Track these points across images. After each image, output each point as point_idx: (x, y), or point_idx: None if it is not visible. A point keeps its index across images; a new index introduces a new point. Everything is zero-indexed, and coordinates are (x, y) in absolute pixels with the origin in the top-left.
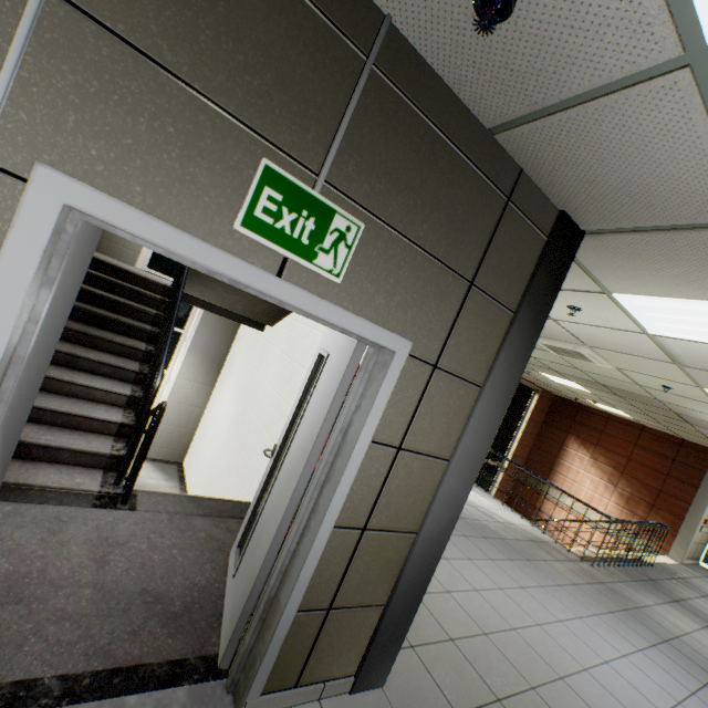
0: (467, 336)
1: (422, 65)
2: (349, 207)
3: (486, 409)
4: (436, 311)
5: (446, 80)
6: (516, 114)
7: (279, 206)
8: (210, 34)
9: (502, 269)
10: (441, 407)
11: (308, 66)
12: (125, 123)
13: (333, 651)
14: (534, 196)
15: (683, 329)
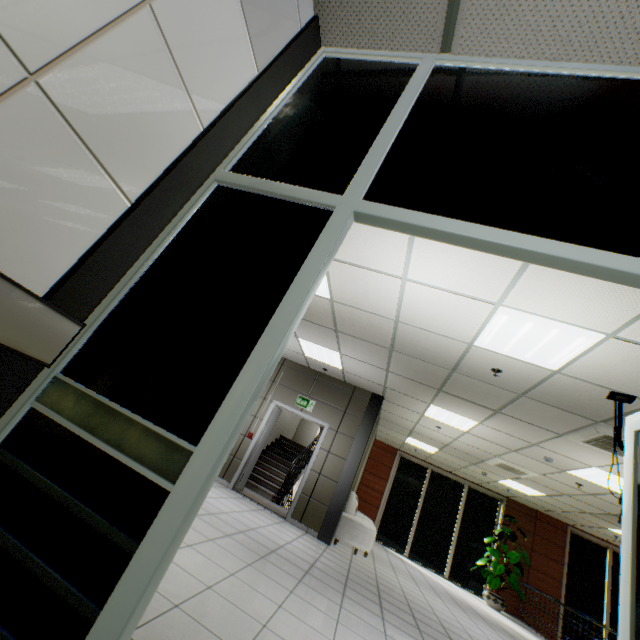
0: (346, 424)
1: (327, 375)
2: (314, 399)
3: (356, 445)
4: (336, 417)
5: (332, 376)
6: (343, 378)
7: (301, 400)
8: (294, 381)
9: (355, 407)
10: (341, 442)
11: (307, 381)
12: (283, 393)
13: (311, 515)
14: (362, 390)
15: (455, 423)
